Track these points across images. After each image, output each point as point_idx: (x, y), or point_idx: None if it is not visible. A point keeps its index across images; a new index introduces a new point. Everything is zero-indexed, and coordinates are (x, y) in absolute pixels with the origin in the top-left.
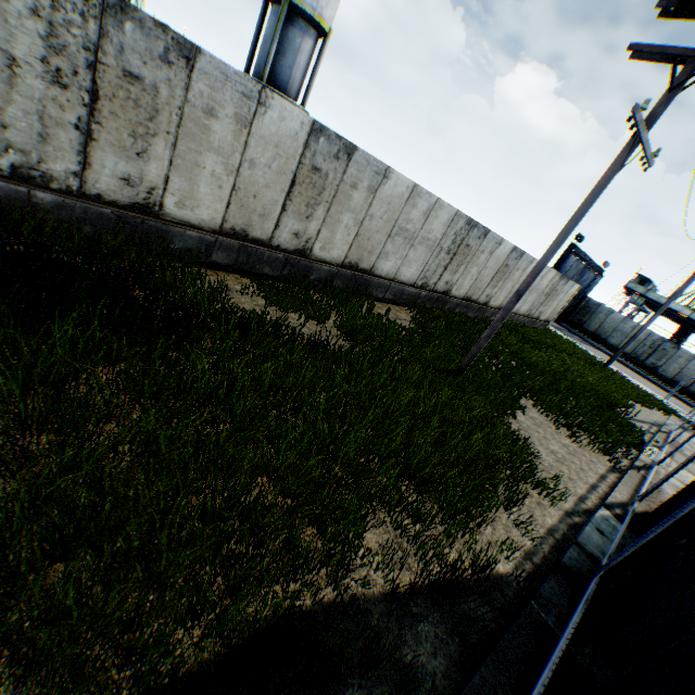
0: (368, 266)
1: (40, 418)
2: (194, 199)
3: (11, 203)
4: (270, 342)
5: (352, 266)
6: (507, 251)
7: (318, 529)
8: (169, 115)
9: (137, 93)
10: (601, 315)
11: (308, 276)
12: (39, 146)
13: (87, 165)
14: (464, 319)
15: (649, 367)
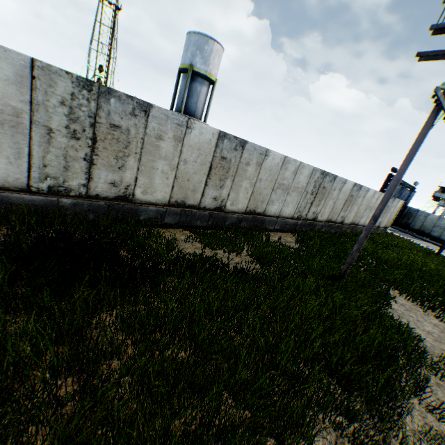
0: (262, 210)
1: (66, 365)
2: (152, 187)
3: (47, 208)
4: (210, 276)
5: (251, 212)
6: (350, 186)
7: (275, 438)
8: (136, 143)
9: (117, 135)
10: (420, 217)
11: (225, 223)
12: (64, 173)
13: (90, 179)
14: (330, 235)
15: None
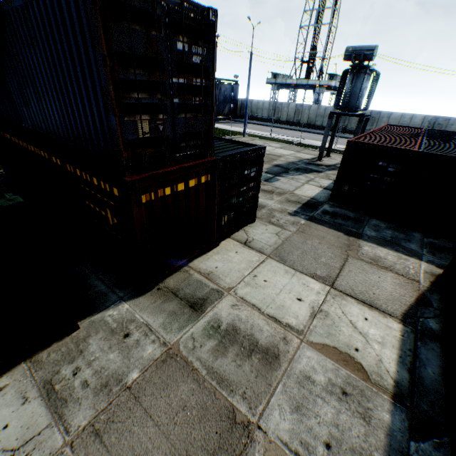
0: None
1: None
2: None
3: None
4: None
5: None
6: None
7: None
8: None
9: None
10: (249, 105)
11: None
12: None
13: None
14: None
15: (277, 120)
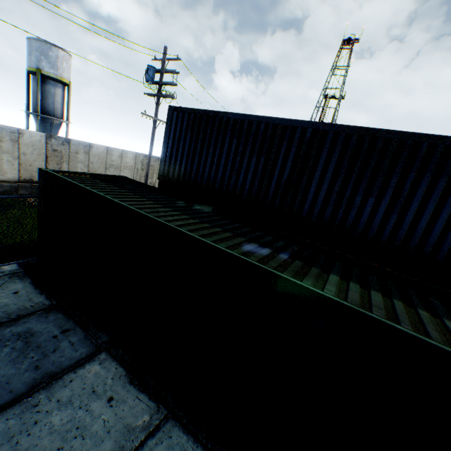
0: None
1: None
2: (4, 171)
3: None
4: None
5: None
6: None
7: None
8: None
9: None
10: None
11: None
12: None
13: None
14: None
15: None
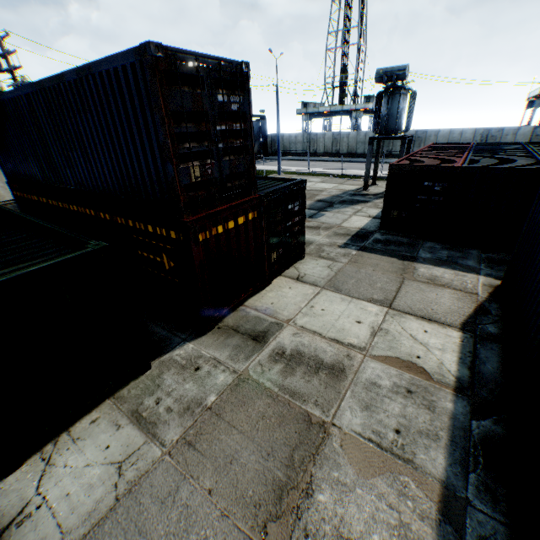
0: None
1: None
2: None
3: None
4: None
5: None
6: None
7: None
8: None
9: None
10: (280, 140)
11: None
12: None
13: None
14: None
15: (314, 152)
